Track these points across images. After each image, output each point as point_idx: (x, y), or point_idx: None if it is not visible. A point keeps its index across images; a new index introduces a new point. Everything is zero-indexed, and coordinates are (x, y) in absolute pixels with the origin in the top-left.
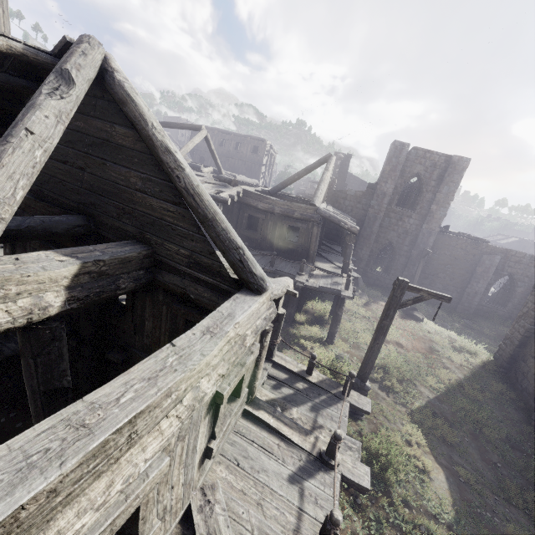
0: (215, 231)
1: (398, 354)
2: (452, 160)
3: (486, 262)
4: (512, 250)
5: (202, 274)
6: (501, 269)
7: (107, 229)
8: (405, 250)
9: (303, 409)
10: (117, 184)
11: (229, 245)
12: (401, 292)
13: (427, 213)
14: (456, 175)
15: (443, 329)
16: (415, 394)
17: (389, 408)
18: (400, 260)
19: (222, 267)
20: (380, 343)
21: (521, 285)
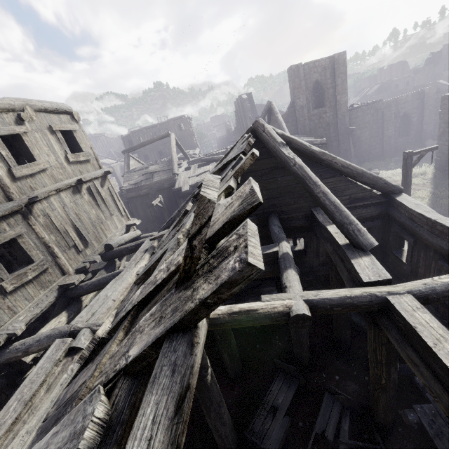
0: (366, 177)
1: None
2: (334, 58)
3: (387, 114)
4: (399, 96)
5: (360, 202)
6: (398, 113)
7: (288, 213)
8: (333, 136)
9: (405, 245)
10: (289, 186)
11: (376, 179)
12: (410, 158)
13: (335, 104)
14: (342, 67)
15: (394, 171)
16: None
17: None
18: (333, 144)
19: (372, 193)
20: (409, 192)
21: (414, 116)
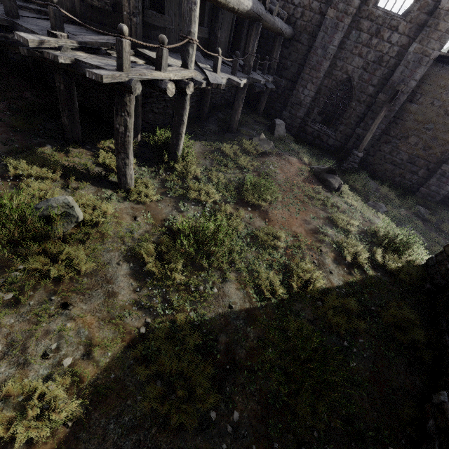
0: None
1: (223, 222)
2: None
3: None
4: None
5: None
6: None
7: None
8: (368, 93)
9: None
10: None
11: None
12: None
13: (428, 20)
14: None
15: (365, 208)
16: (205, 297)
17: (88, 317)
18: (358, 110)
19: None
20: None
21: None
